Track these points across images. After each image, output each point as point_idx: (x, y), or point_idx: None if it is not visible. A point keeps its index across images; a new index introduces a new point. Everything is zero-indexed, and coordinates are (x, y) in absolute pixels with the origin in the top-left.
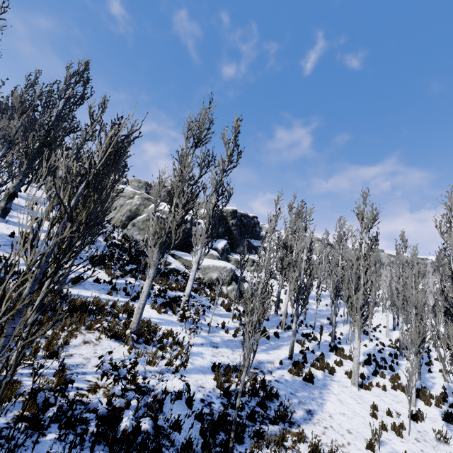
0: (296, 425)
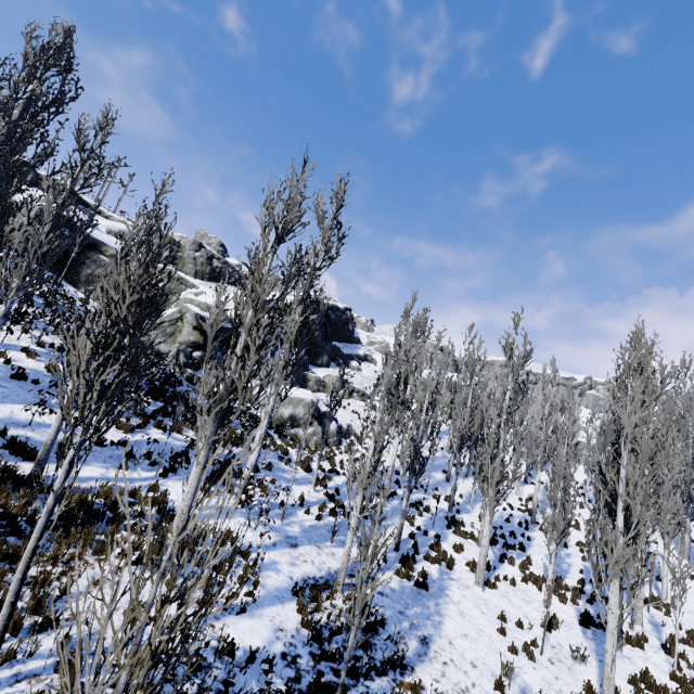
0: (409, 670)
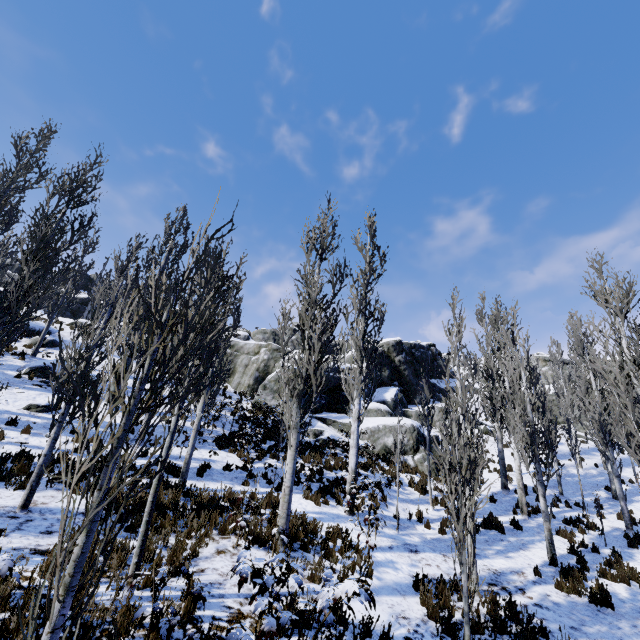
0: None
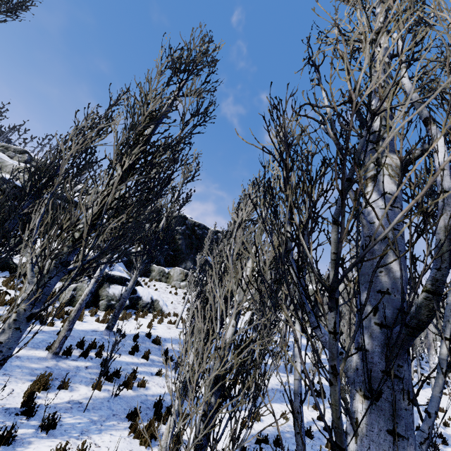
0: None
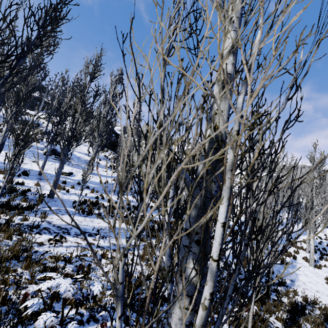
0: (289, 287)
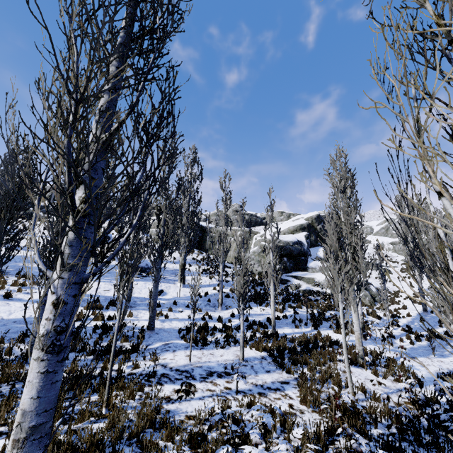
0: None
